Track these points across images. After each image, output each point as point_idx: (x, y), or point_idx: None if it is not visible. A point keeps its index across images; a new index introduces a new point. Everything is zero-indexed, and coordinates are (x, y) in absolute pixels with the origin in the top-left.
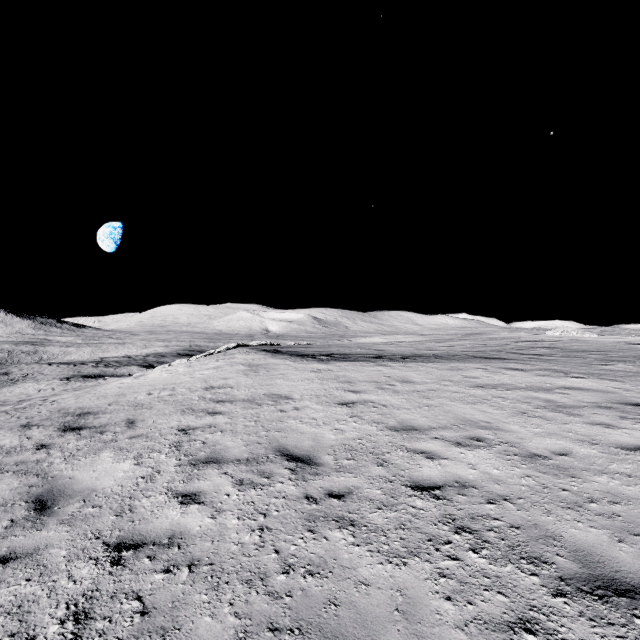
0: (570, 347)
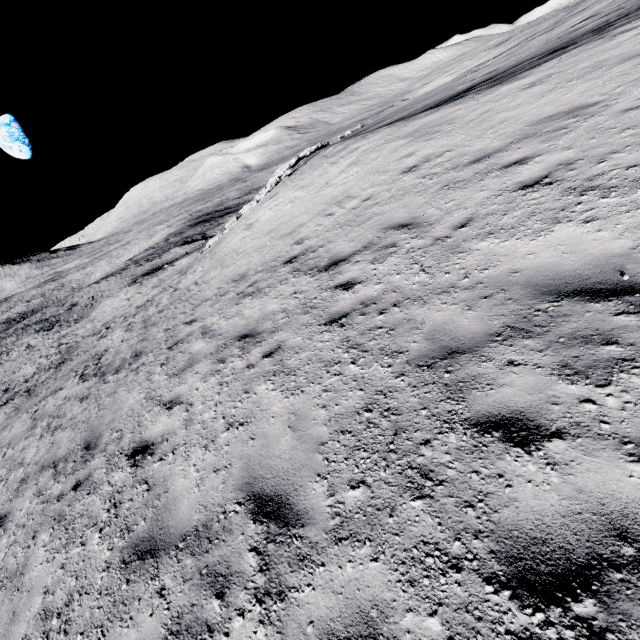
0: None
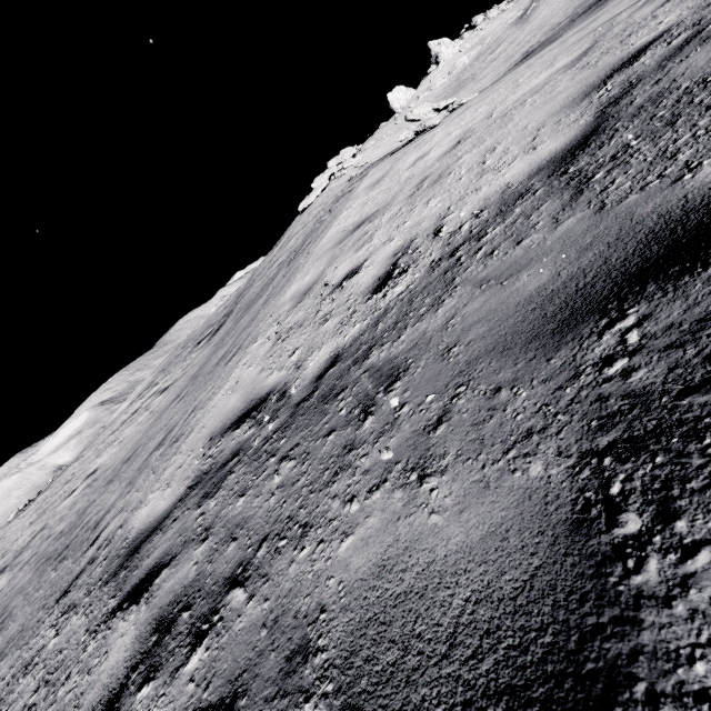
0: (193, 337)
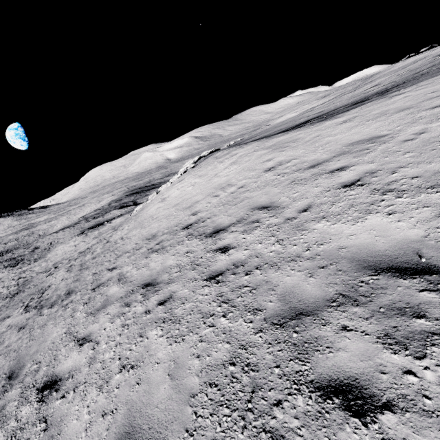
0: None
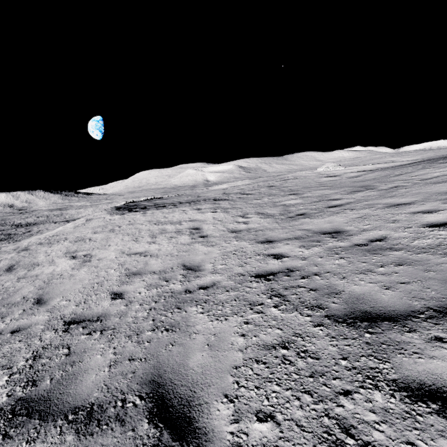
0: (284, 184)
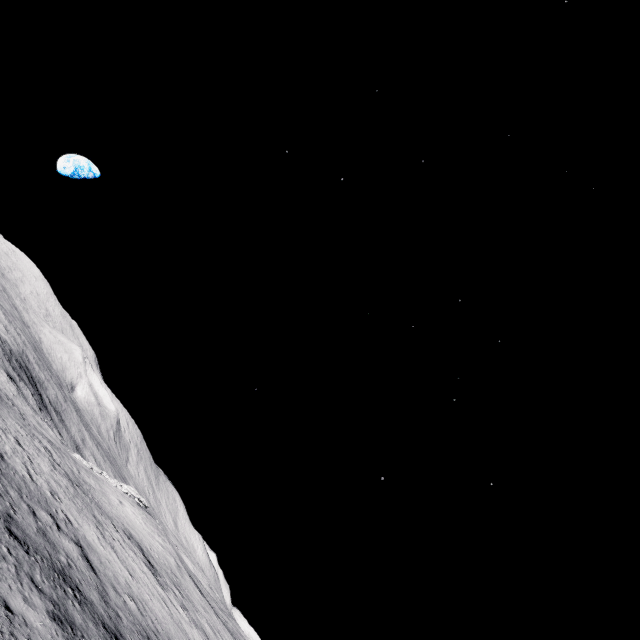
0: None
